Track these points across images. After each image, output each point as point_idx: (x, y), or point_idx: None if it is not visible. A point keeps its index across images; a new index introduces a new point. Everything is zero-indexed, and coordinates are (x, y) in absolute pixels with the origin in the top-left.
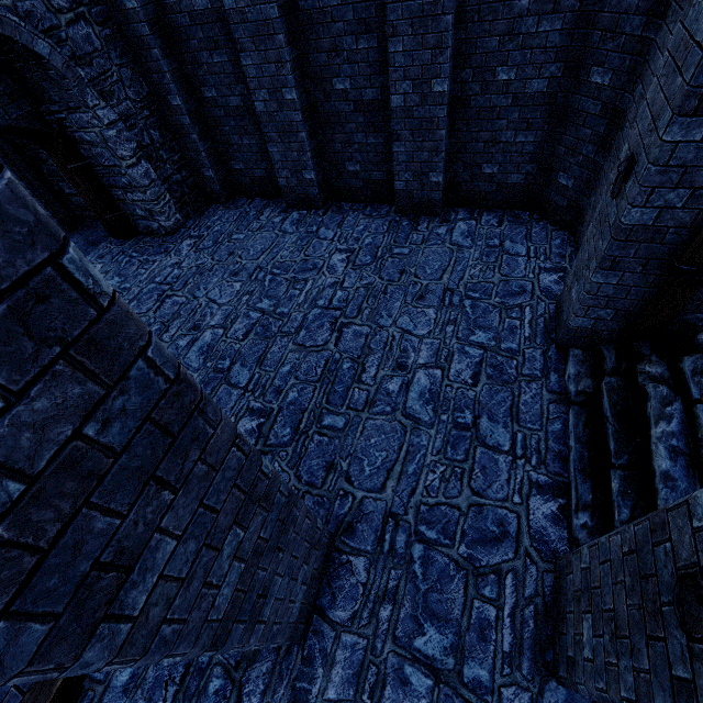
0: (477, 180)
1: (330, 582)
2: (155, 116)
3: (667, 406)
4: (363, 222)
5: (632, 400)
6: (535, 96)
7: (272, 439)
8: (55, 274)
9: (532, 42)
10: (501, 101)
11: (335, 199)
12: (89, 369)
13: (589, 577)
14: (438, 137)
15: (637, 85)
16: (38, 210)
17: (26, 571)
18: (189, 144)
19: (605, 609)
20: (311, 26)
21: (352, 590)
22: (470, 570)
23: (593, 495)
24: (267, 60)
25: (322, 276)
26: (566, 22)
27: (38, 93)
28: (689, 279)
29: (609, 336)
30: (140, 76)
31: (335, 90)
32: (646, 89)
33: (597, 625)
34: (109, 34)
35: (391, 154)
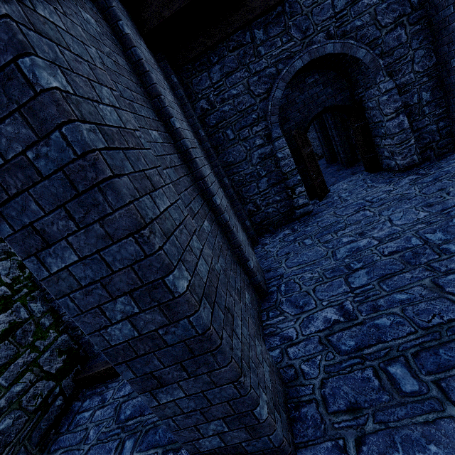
0: None
1: None
2: (432, 81)
3: None
4: None
5: None
6: None
7: (334, 338)
8: (16, 68)
9: None
10: None
11: None
12: (30, 123)
13: None
14: None
15: None
16: (17, 37)
17: (5, 199)
18: None
19: None
20: None
21: None
22: None
23: None
24: None
25: None
26: None
27: (355, 84)
28: None
29: None
30: (432, 52)
31: None
32: None
33: None
34: (417, 29)
35: None
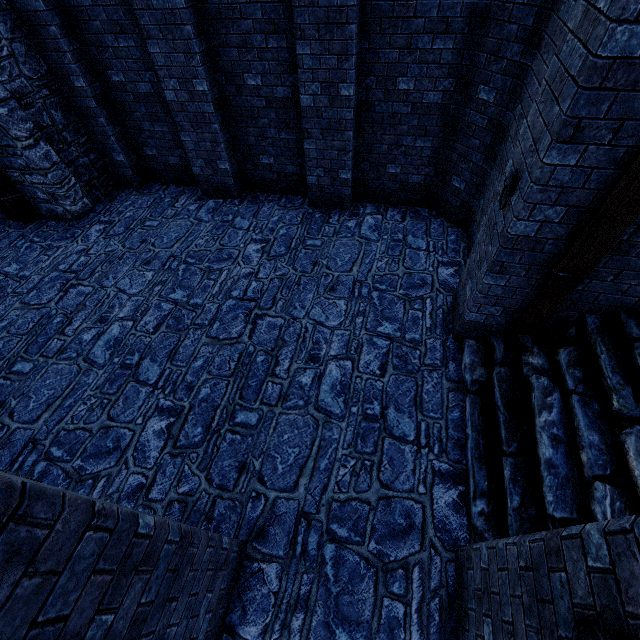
0: (382, 179)
1: (240, 595)
2: (56, 96)
3: (548, 397)
4: (277, 213)
5: (518, 389)
6: (431, 106)
7: (183, 440)
8: None
9: (428, 57)
10: (402, 108)
11: (251, 189)
12: None
13: (488, 579)
14: (346, 138)
15: (517, 105)
16: None
17: None
18: (96, 127)
19: (505, 620)
20: (220, 21)
21: (263, 601)
22: (380, 567)
23: (488, 482)
24: (176, 50)
25: (237, 266)
26: (457, 42)
27: None
28: (564, 284)
29: (498, 329)
30: (36, 53)
31: (247, 85)
32: (525, 110)
33: (497, 634)
34: None
35: (303, 150)
